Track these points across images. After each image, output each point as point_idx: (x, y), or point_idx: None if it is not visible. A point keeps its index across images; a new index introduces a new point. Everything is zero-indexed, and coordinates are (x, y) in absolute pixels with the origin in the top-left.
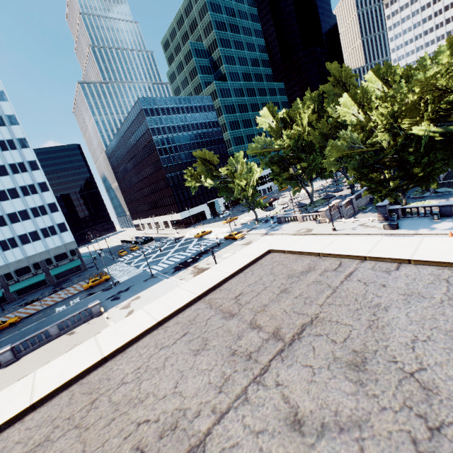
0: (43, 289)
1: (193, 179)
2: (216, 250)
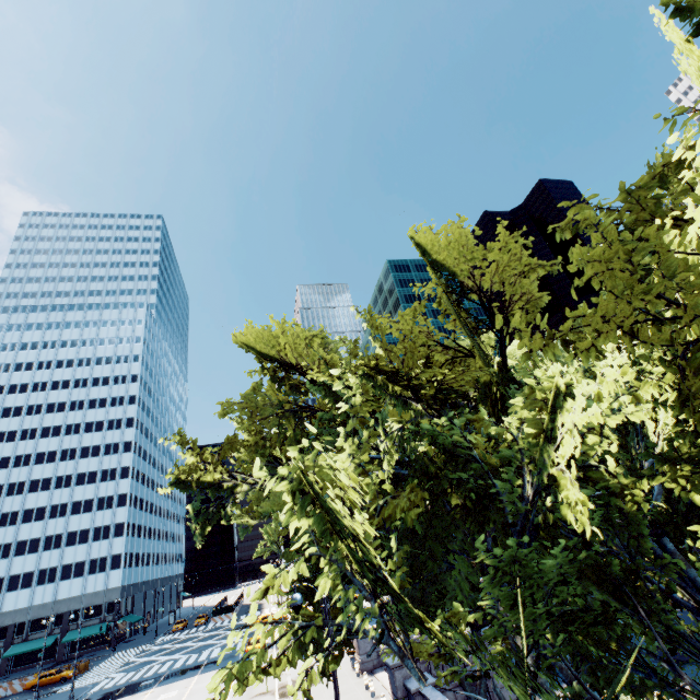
0: (46, 664)
1: (246, 511)
2: (196, 672)
